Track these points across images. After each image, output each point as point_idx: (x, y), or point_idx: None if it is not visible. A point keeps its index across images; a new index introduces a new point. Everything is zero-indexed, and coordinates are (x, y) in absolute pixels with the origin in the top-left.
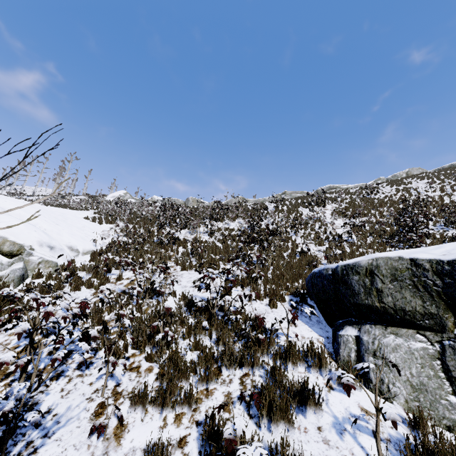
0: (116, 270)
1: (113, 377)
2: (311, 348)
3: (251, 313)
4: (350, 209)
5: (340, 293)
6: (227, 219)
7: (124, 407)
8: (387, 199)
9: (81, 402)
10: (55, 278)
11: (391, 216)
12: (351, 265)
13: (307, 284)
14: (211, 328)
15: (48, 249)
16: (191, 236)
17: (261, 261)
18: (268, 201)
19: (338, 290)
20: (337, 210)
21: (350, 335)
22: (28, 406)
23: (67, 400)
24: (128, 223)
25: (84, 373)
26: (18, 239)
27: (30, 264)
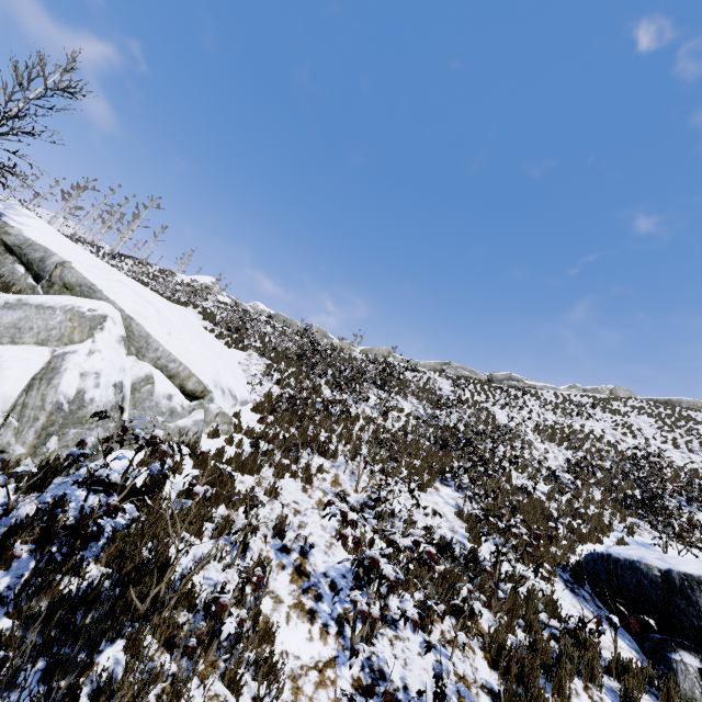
0: (300, 449)
1: (438, 651)
2: (646, 669)
3: (539, 590)
4: (556, 430)
5: (674, 606)
6: (395, 392)
7: (485, 701)
8: (605, 432)
9: (432, 682)
10: (238, 445)
11: (617, 463)
12: (697, 578)
13: (592, 564)
14: (507, 601)
15: (221, 394)
16: (357, 409)
17: (514, 506)
18: (422, 367)
19: (671, 601)
20: (539, 426)
21: (691, 664)
22: (376, 672)
23: (413, 673)
24: (264, 356)
25: (399, 635)
26: (196, 371)
27: (208, 414)
